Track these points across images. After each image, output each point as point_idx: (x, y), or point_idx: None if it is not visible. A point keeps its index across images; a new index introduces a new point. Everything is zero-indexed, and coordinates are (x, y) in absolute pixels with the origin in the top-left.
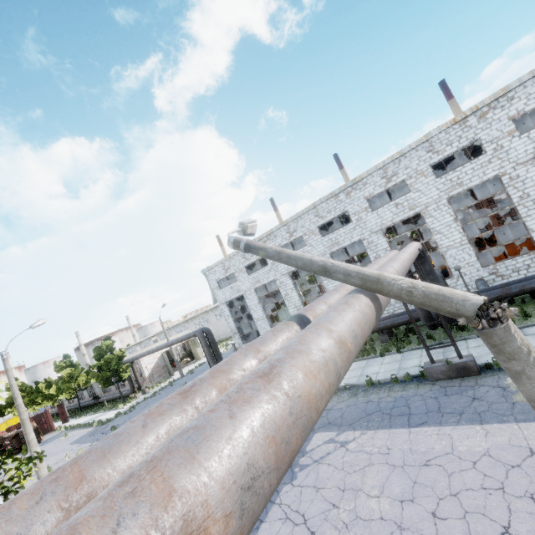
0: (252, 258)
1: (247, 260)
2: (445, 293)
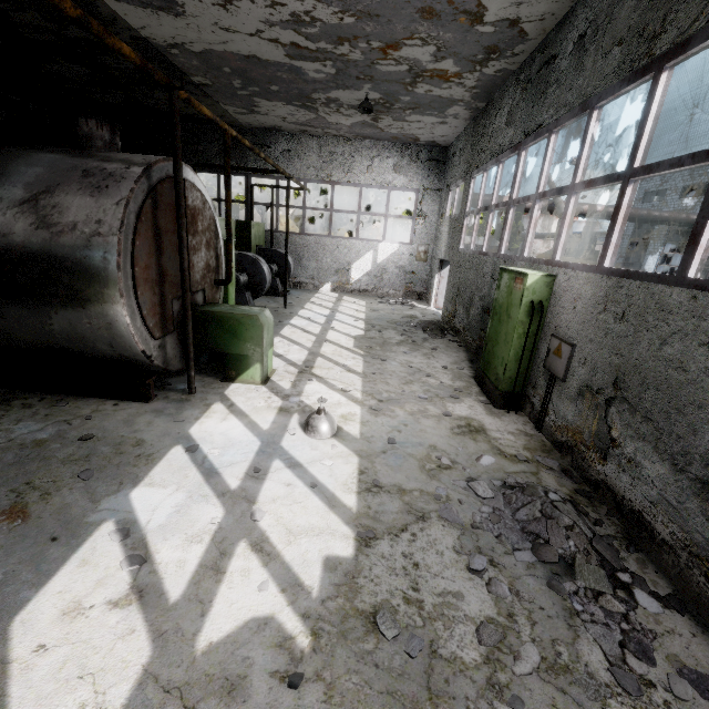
0: (698, 180)
1: (690, 179)
2: (560, 208)
